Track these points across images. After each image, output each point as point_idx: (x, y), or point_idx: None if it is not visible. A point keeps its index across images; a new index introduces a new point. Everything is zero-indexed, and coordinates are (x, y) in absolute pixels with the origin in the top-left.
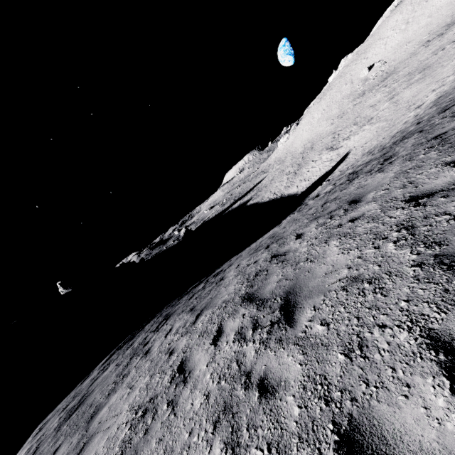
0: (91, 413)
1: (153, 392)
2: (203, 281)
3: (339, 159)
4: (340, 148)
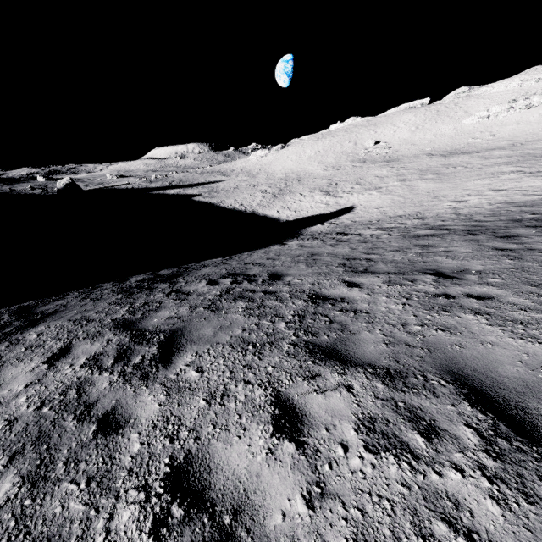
0: None
1: None
2: (191, 279)
3: (340, 208)
4: (340, 198)
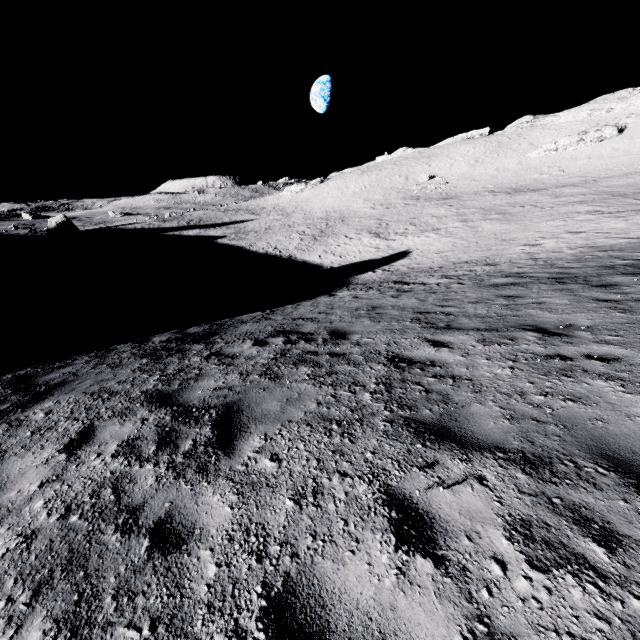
0: None
1: None
2: (231, 338)
3: (394, 253)
4: (392, 241)
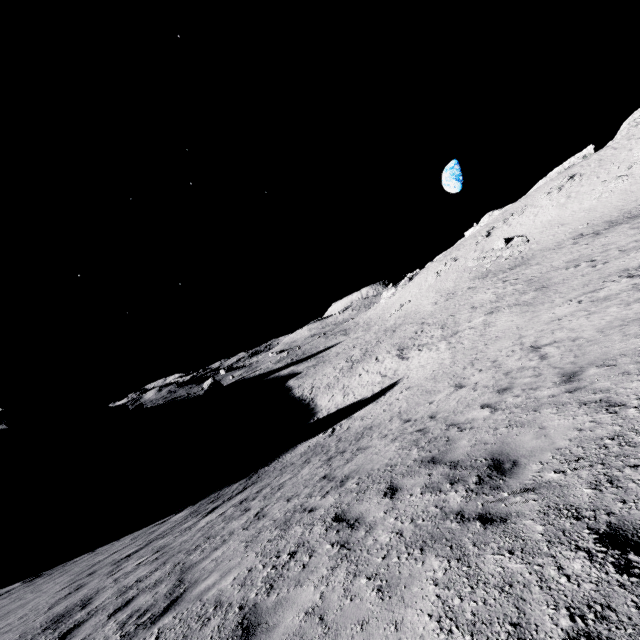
0: None
1: None
2: None
3: (385, 386)
4: (405, 360)
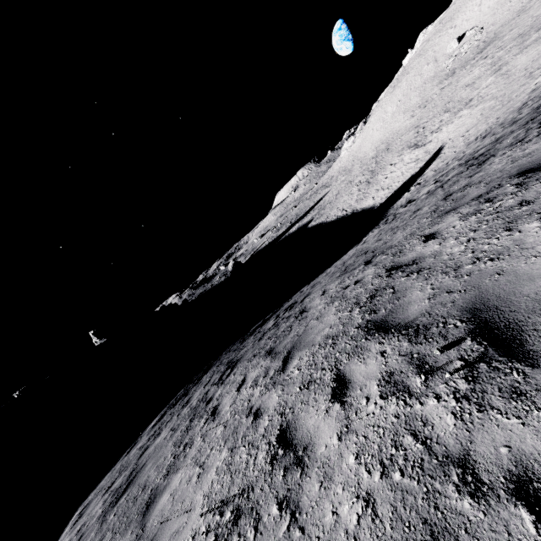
0: (146, 500)
1: (243, 478)
2: (271, 318)
3: (429, 157)
4: (429, 143)
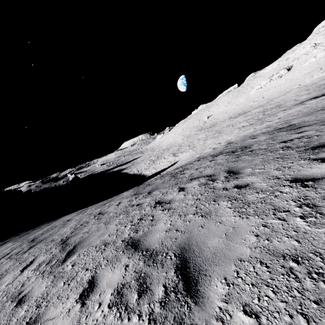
0: None
1: None
2: (48, 223)
3: (173, 163)
4: (177, 156)
